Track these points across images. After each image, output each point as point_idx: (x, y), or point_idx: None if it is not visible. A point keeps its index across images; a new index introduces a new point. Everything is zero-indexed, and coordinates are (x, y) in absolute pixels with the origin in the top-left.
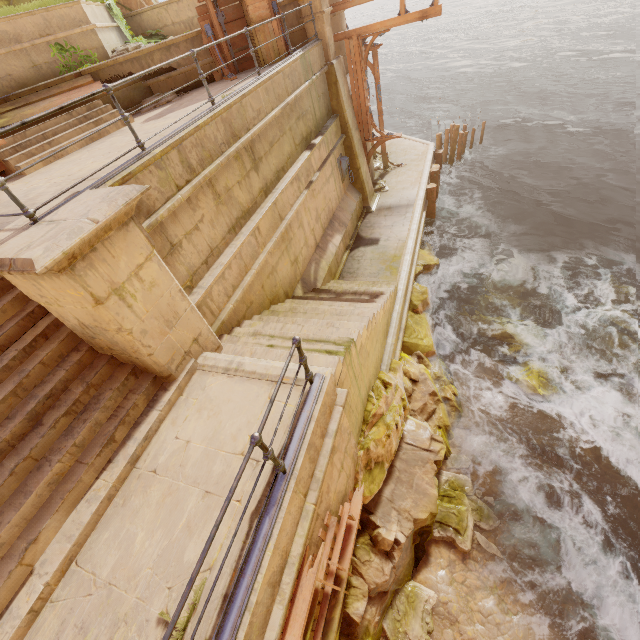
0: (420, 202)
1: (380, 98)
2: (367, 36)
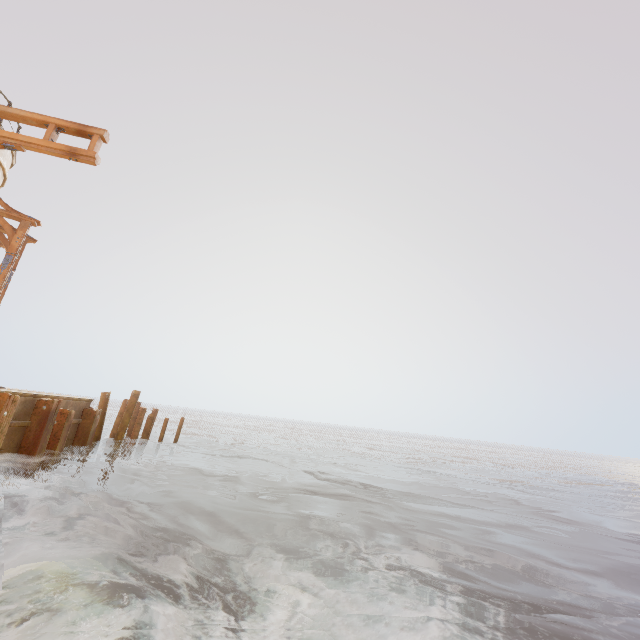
0: None
1: (3, 269)
2: None
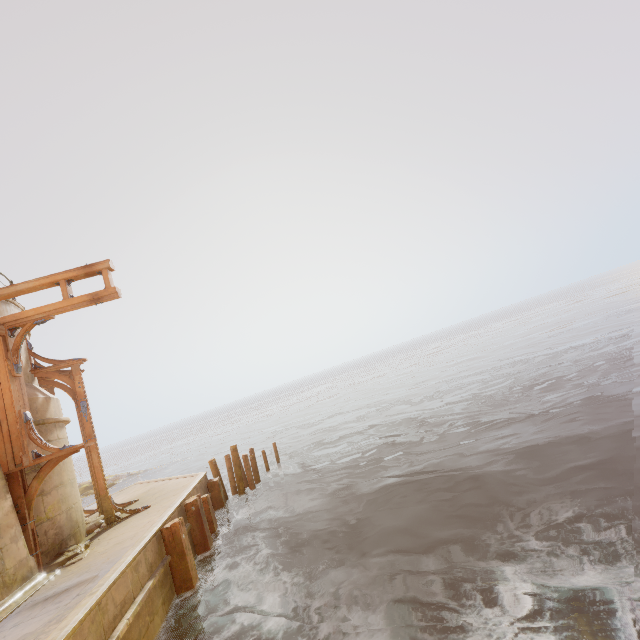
0: (126, 558)
1: (86, 416)
2: (17, 325)
